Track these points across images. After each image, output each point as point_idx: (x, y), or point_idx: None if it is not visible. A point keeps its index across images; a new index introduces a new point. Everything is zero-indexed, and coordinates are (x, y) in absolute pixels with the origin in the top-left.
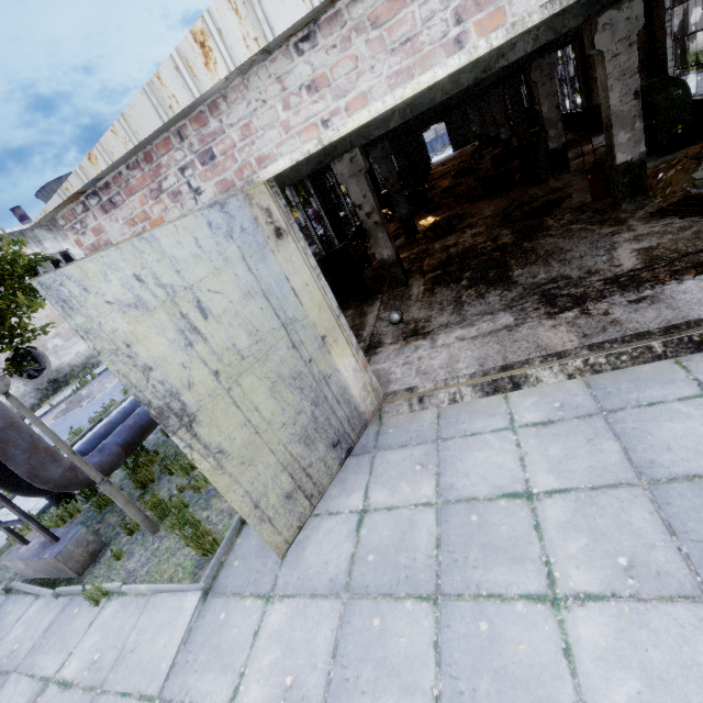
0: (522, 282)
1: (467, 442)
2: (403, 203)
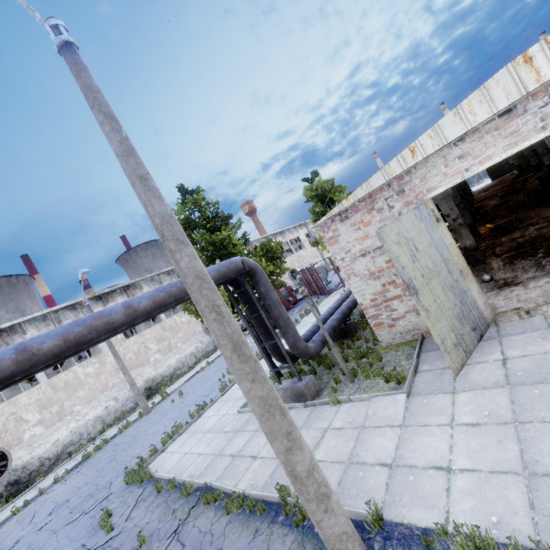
0: None
1: None
2: (467, 216)
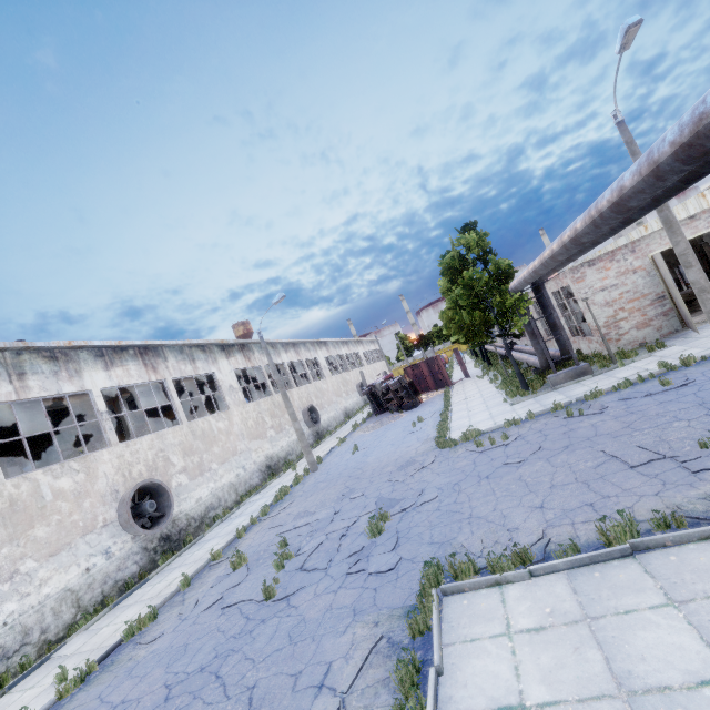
0: None
1: None
2: None
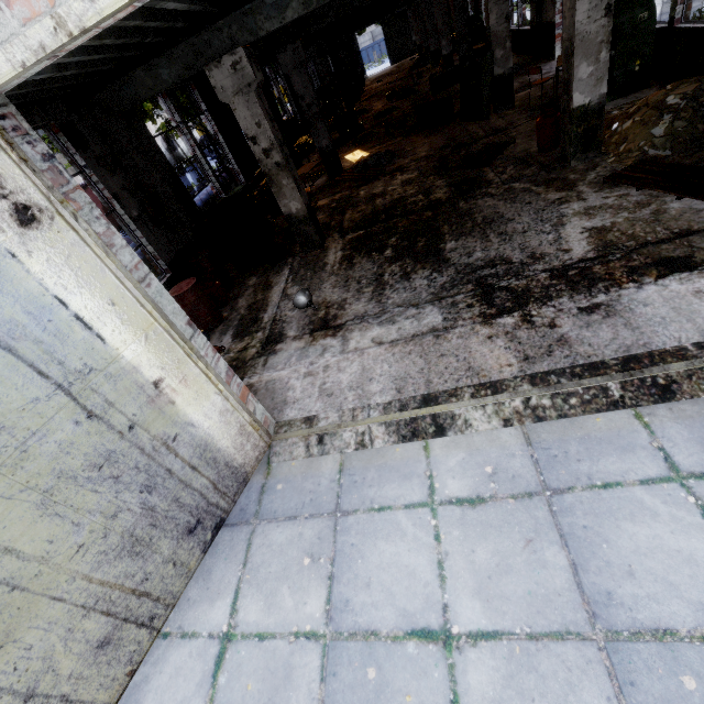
0: (455, 262)
1: (373, 521)
2: (324, 132)
